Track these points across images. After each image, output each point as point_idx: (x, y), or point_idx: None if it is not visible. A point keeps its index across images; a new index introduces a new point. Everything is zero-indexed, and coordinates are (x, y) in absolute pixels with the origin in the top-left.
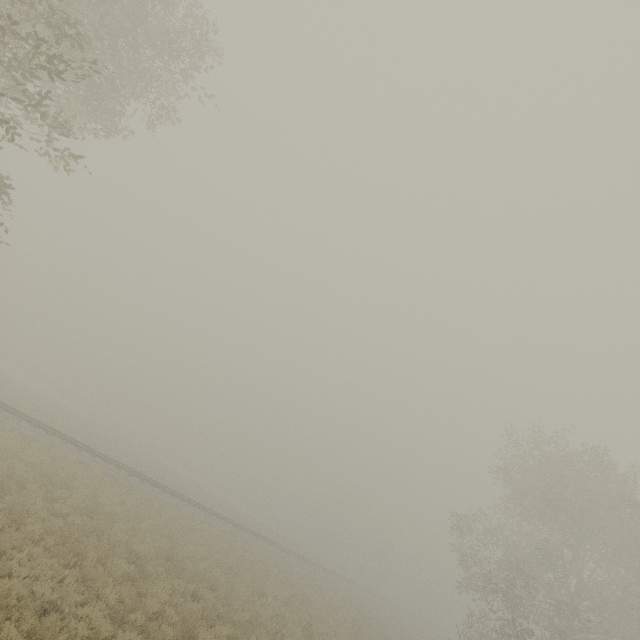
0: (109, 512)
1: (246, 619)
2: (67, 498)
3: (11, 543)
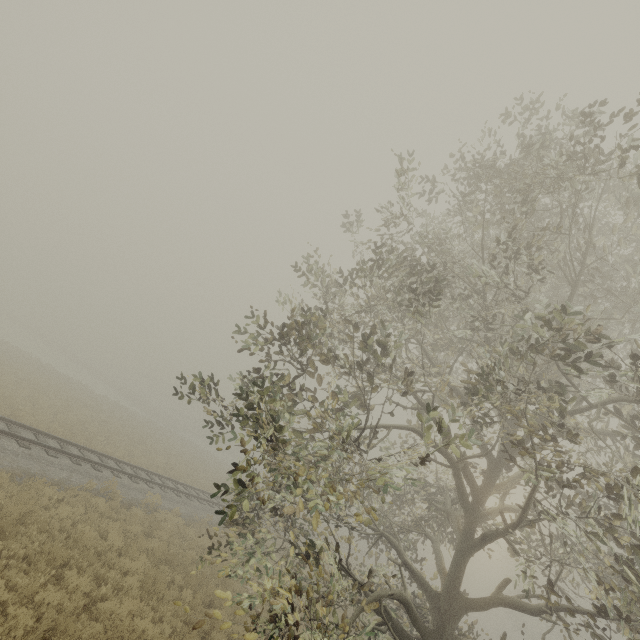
0: None
1: None
2: None
3: None
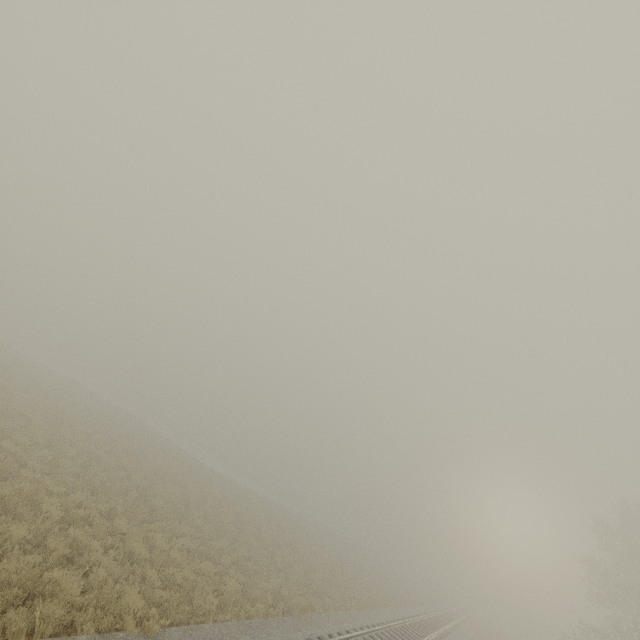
0: None
1: None
2: None
3: None
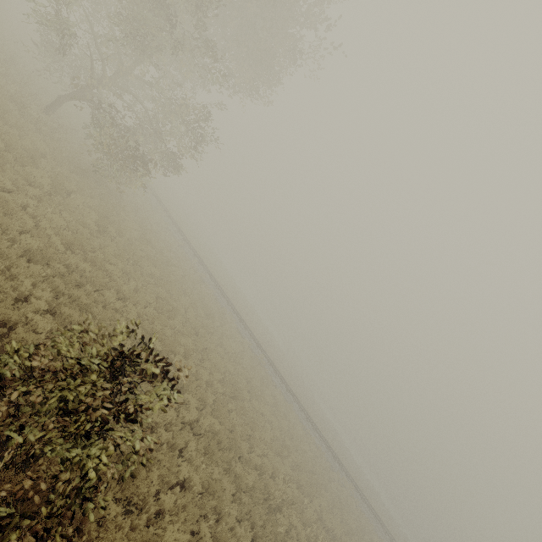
0: (222, 343)
1: (254, 461)
2: (203, 318)
3: (144, 283)
